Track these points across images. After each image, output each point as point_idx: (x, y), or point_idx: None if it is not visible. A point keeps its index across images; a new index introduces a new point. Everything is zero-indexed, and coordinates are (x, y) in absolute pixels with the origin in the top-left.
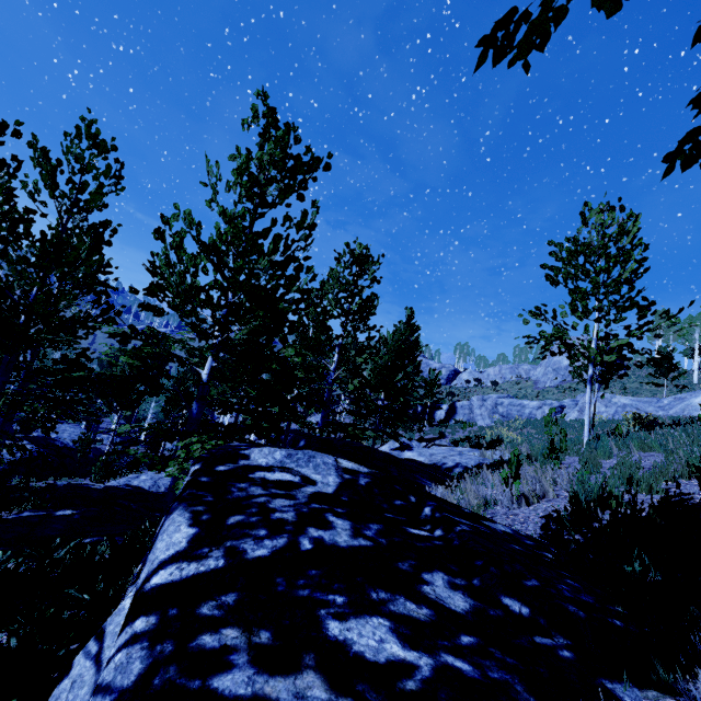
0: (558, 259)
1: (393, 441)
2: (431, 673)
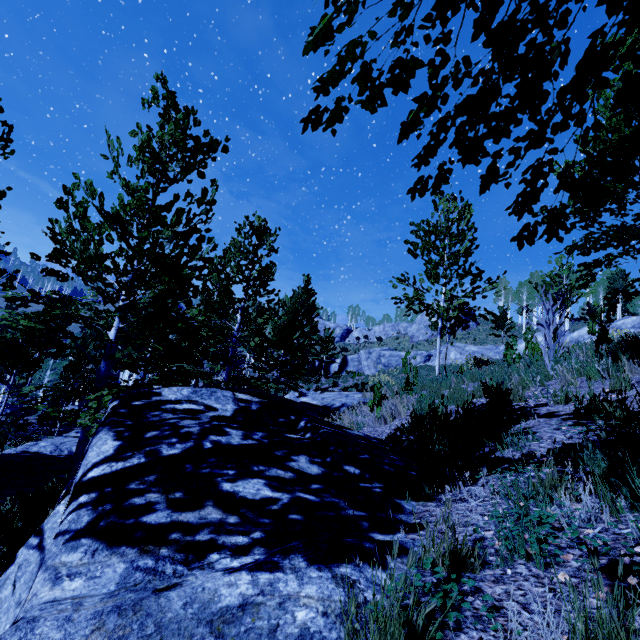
0: (417, 236)
1: (293, 392)
2: (288, 501)
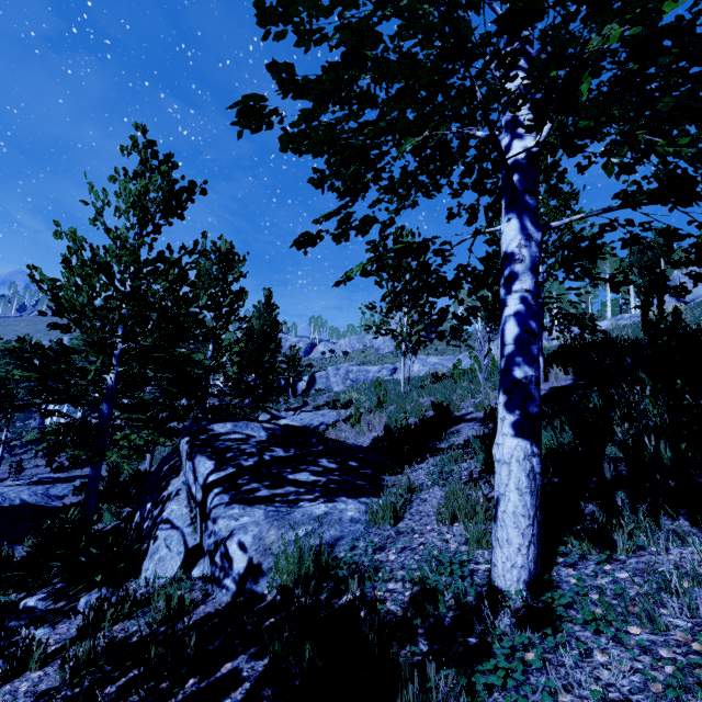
0: None
1: (265, 415)
2: (326, 480)
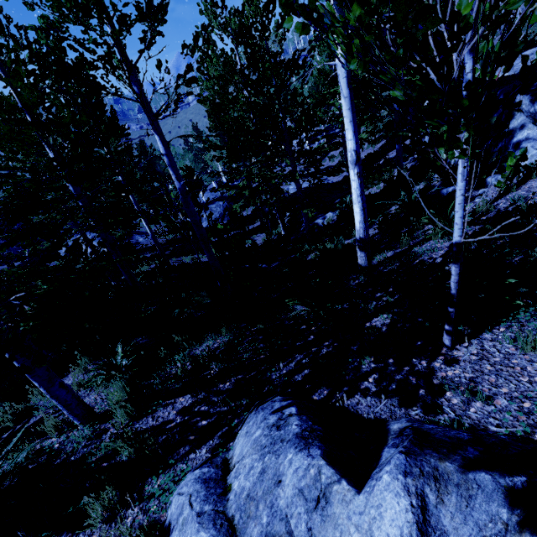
0: None
1: None
2: None
